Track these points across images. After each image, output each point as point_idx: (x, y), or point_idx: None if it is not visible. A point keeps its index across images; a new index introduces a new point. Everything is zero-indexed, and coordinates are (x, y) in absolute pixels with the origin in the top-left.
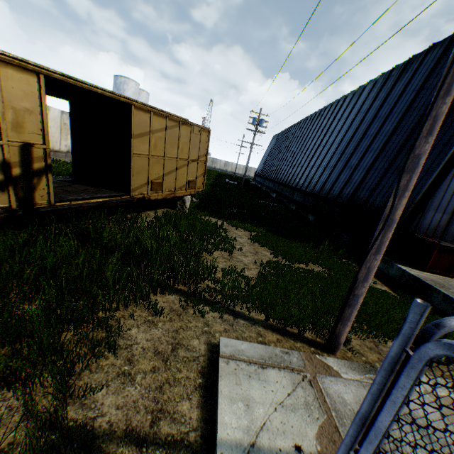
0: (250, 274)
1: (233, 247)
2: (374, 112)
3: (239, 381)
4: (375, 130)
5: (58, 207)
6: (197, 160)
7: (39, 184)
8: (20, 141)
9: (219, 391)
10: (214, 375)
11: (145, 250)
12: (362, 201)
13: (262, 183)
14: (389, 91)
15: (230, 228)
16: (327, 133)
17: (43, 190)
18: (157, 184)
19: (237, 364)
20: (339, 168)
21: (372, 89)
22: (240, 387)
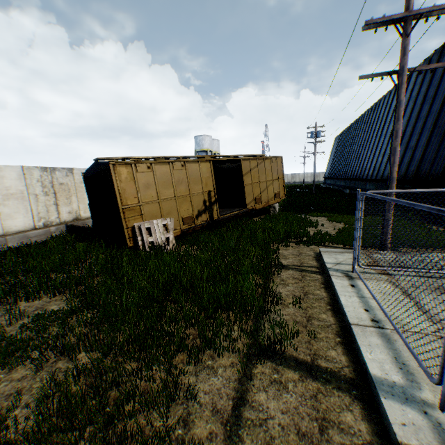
0: (331, 234)
1: (316, 224)
2: (422, 96)
3: (331, 255)
4: (426, 112)
5: (221, 218)
6: (277, 179)
7: (213, 208)
8: (207, 191)
9: (323, 257)
10: (320, 258)
11: (270, 228)
12: (425, 173)
13: (333, 184)
14: (431, 76)
15: (311, 218)
16: (385, 124)
17: (215, 211)
18: (258, 199)
19: (329, 253)
20: (401, 151)
21: (417, 76)
22: (331, 256)
